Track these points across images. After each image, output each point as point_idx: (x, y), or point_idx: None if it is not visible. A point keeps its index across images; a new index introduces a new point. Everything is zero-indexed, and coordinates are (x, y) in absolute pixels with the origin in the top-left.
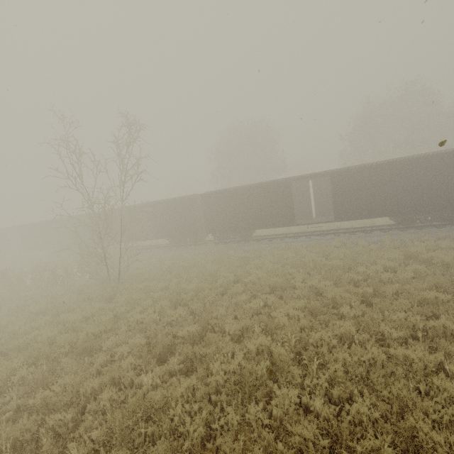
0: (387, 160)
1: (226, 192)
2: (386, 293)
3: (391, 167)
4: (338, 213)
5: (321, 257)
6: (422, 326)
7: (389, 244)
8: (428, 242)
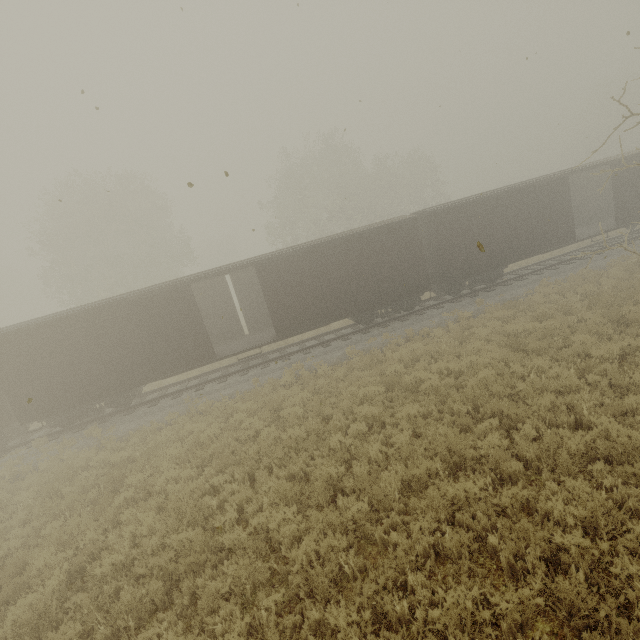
0: (328, 237)
1: (51, 324)
2: (390, 496)
3: (336, 246)
4: (280, 327)
5: (268, 427)
6: (490, 617)
7: (357, 362)
8: (401, 350)
